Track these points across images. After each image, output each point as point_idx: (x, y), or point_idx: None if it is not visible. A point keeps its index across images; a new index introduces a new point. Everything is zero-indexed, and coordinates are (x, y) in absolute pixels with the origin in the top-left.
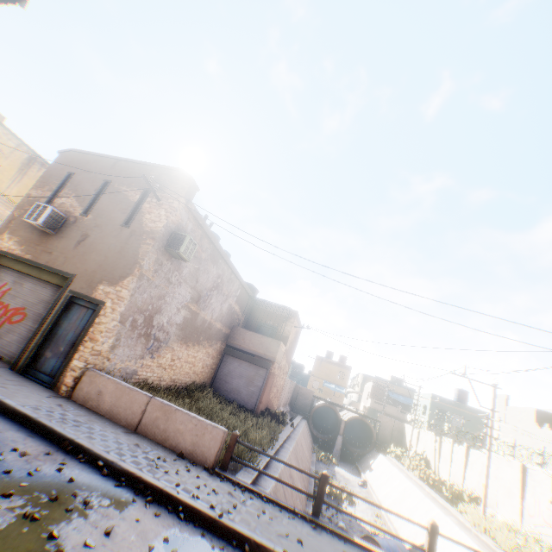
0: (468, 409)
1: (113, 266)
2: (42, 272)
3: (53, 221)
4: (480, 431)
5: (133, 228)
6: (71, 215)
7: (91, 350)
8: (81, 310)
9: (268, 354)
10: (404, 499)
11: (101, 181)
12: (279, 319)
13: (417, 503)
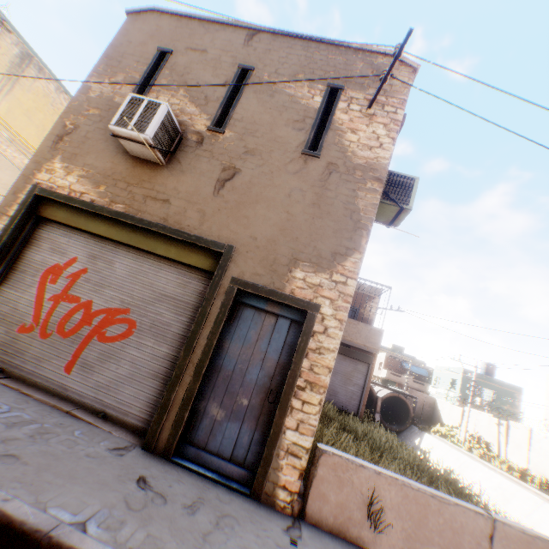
0: (499, 383)
1: (310, 232)
2: (151, 240)
3: (164, 136)
4: (510, 405)
5: (328, 159)
6: (185, 129)
7: (318, 409)
8: (260, 318)
9: (369, 346)
10: (509, 501)
11: (230, 68)
12: (359, 299)
13: (537, 509)
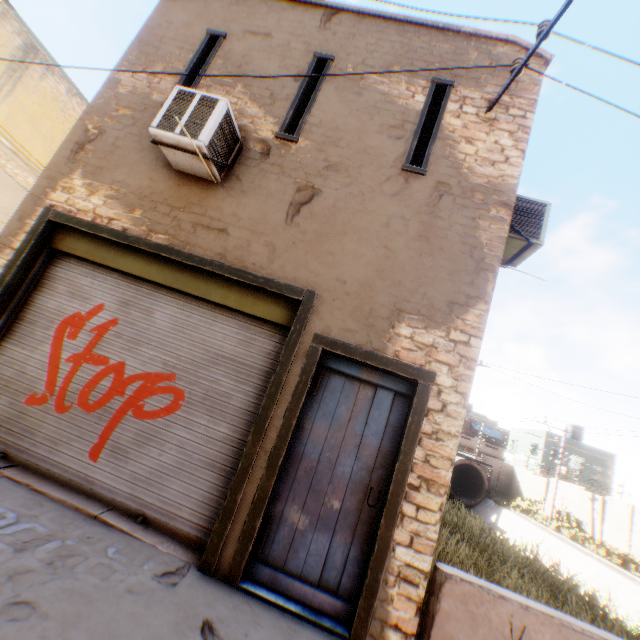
0: (588, 449)
1: (417, 275)
2: (203, 282)
3: (221, 144)
4: (601, 474)
5: (437, 177)
6: (246, 135)
7: (439, 516)
8: (353, 389)
9: None
10: (612, 594)
11: (303, 58)
12: None
13: None
